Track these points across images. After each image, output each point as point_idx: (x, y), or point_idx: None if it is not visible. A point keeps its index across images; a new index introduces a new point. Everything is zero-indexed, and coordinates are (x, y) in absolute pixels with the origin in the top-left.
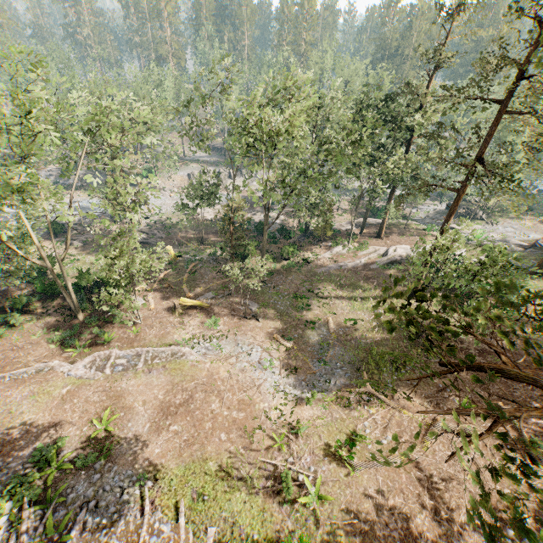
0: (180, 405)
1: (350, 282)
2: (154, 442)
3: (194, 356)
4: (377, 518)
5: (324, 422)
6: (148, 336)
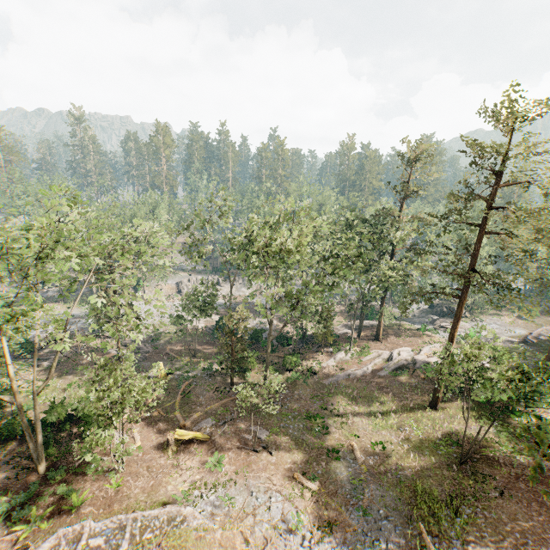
0: None
1: (363, 393)
2: None
3: (199, 520)
4: None
5: None
6: (132, 491)
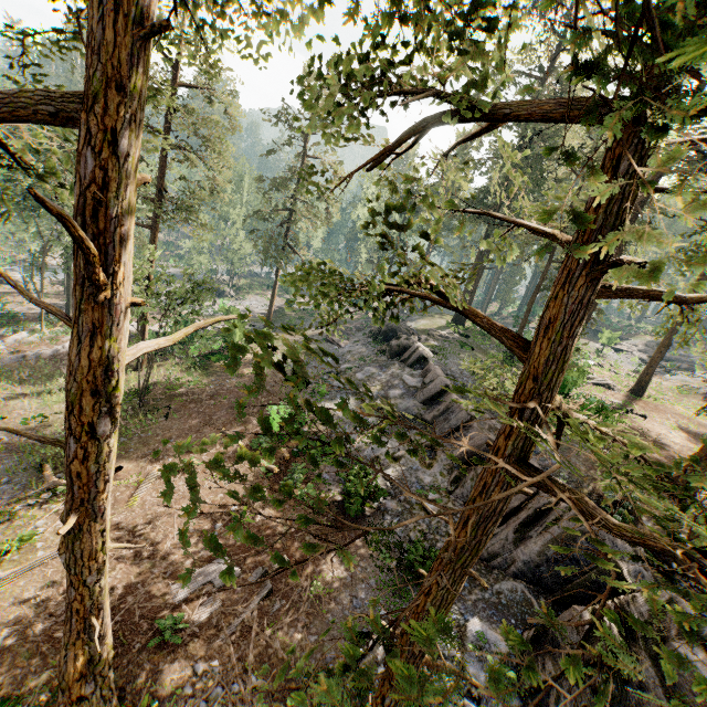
0: None
1: (43, 373)
2: None
3: None
4: (35, 618)
5: None
6: None
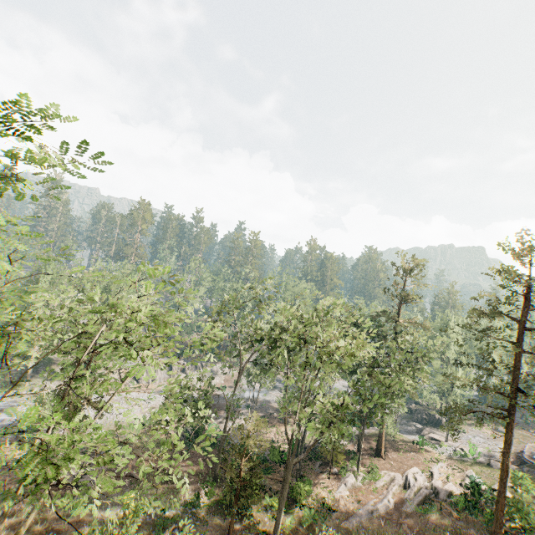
0: None
1: None
2: None
3: None
4: None
5: None
6: None
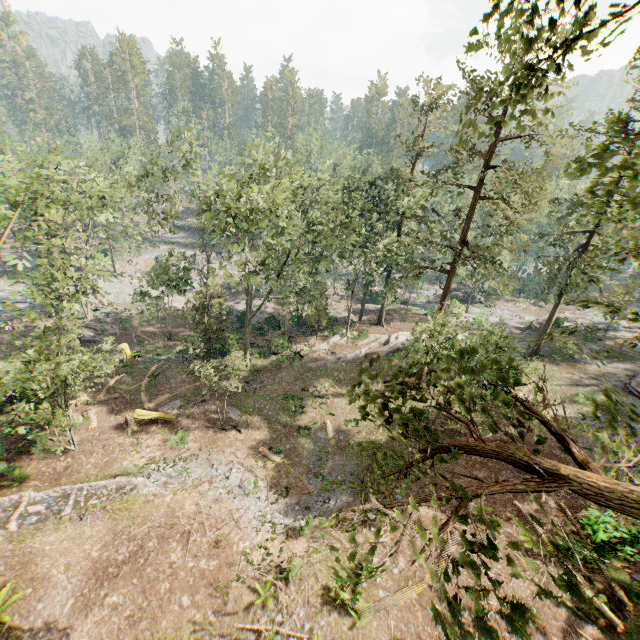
0: (123, 562)
1: (350, 376)
2: (79, 627)
3: (150, 488)
4: None
5: (322, 557)
6: (83, 467)
